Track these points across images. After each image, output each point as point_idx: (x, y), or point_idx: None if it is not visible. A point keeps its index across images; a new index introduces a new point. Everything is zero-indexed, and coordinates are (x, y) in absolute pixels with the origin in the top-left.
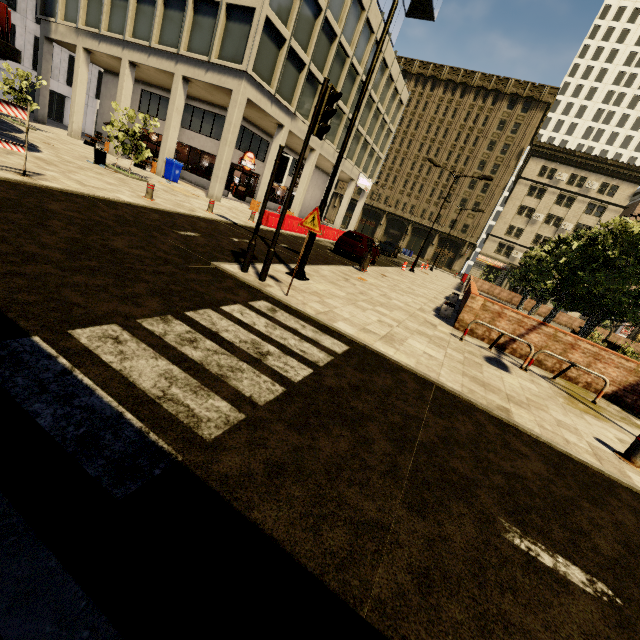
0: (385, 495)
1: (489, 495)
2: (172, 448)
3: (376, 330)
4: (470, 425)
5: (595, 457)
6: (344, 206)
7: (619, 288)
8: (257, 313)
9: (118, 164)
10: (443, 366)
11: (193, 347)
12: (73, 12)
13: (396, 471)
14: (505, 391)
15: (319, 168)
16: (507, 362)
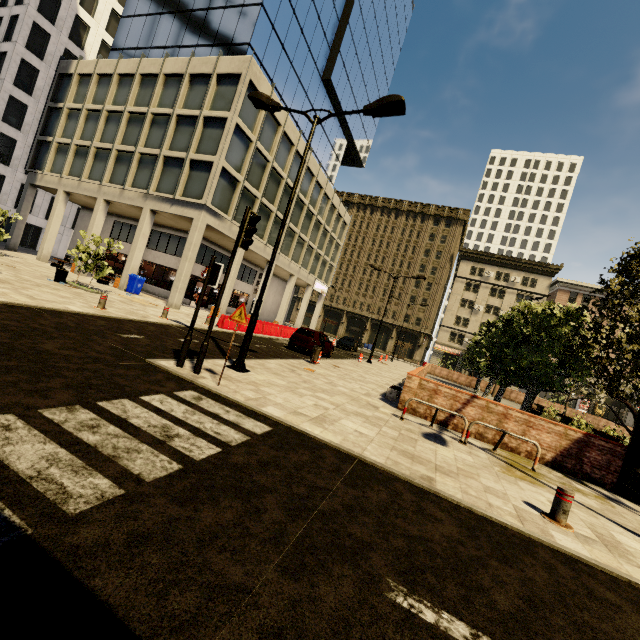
0: (259, 560)
1: (383, 557)
2: (25, 522)
3: (308, 412)
4: (384, 494)
5: (518, 518)
6: (303, 308)
7: (541, 360)
8: (179, 401)
9: (80, 281)
10: (372, 442)
11: (92, 432)
12: (59, 166)
13: (281, 537)
14: (435, 462)
15: (278, 277)
16: (447, 437)
